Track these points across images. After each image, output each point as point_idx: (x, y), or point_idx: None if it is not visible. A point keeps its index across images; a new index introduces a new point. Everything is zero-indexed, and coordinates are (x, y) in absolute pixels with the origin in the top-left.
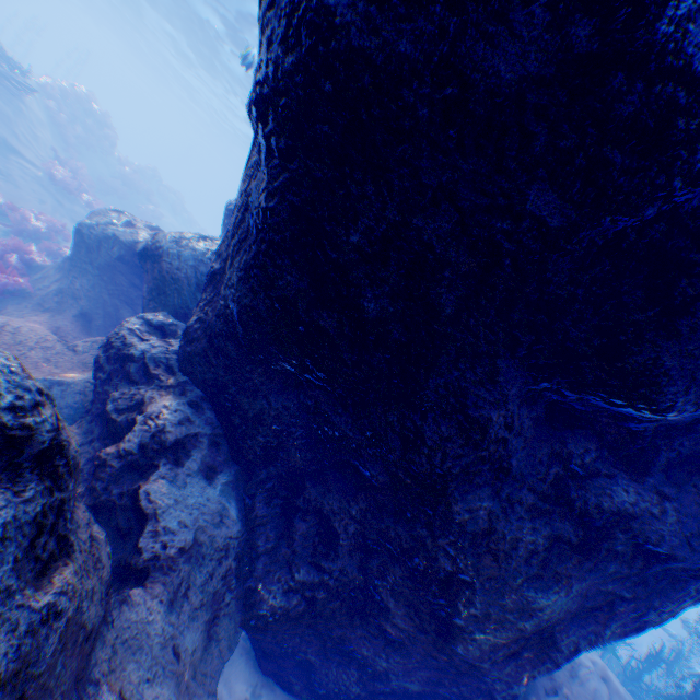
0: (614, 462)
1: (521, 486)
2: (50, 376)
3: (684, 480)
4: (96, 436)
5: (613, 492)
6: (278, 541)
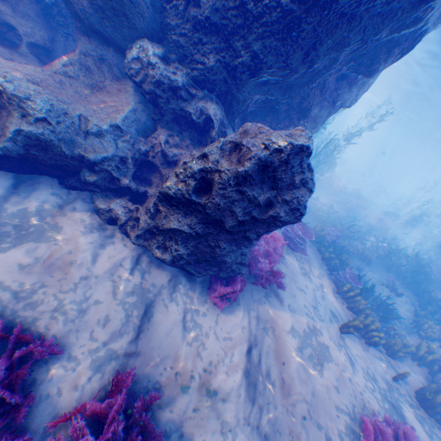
0: (346, 87)
1: (324, 101)
2: (127, 109)
3: (357, 87)
4: (177, 129)
5: (343, 96)
6: None
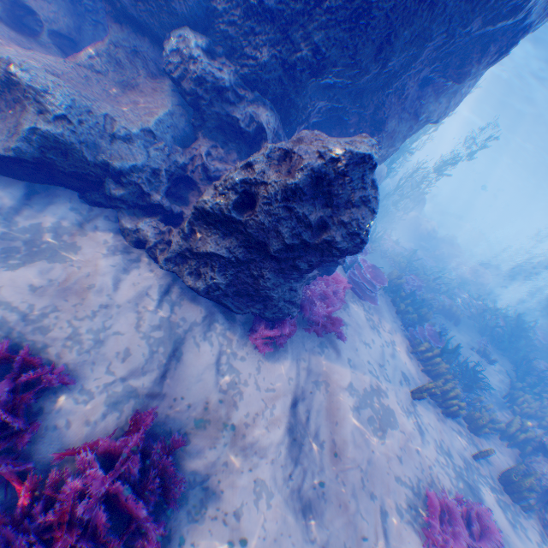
0: (432, 96)
1: (403, 112)
2: (162, 111)
3: (446, 96)
4: (222, 140)
5: (428, 107)
6: None
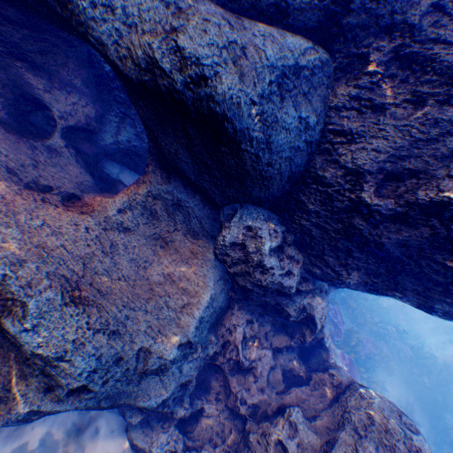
0: None
1: None
2: (204, 301)
3: None
4: (260, 312)
5: None
6: None
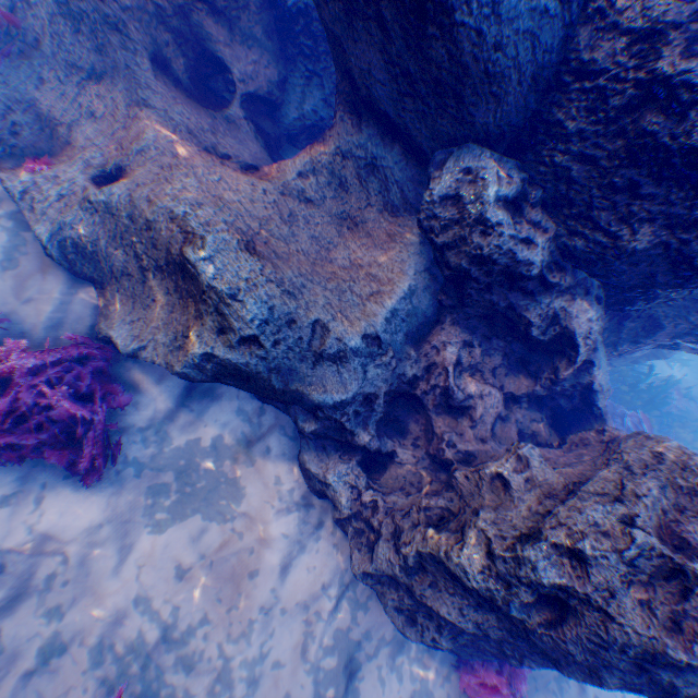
0: None
1: None
2: (399, 292)
3: None
4: (484, 333)
5: None
6: (605, 335)
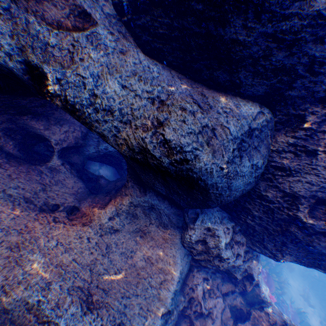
0: None
1: None
2: (176, 277)
3: None
4: (212, 271)
5: None
6: None
